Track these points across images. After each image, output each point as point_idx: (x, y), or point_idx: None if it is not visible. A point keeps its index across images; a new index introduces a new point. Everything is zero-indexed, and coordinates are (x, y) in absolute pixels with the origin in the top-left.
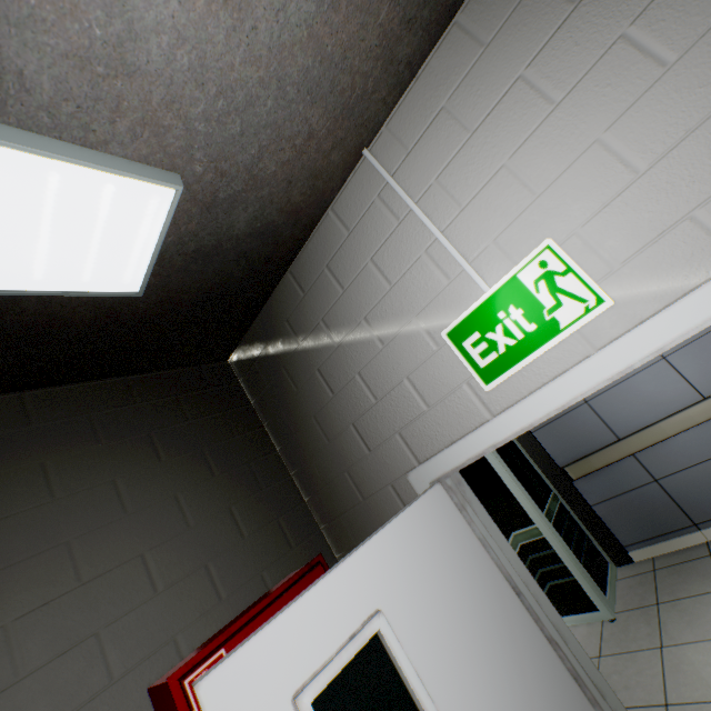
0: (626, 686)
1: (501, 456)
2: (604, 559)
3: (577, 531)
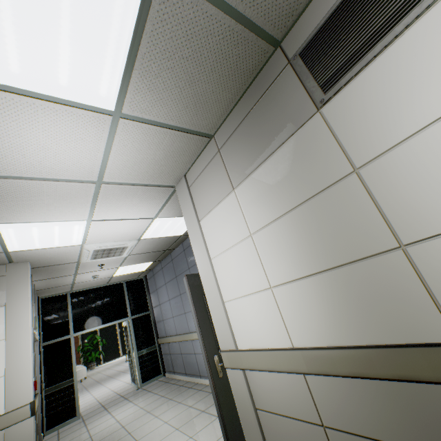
0: (112, 403)
1: (136, 328)
2: (161, 372)
3: (154, 360)
